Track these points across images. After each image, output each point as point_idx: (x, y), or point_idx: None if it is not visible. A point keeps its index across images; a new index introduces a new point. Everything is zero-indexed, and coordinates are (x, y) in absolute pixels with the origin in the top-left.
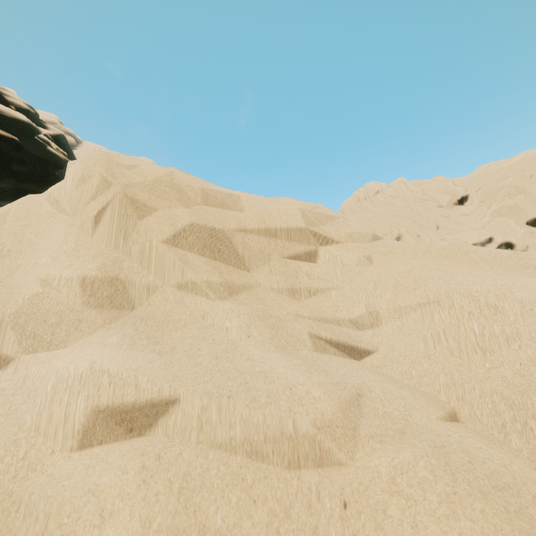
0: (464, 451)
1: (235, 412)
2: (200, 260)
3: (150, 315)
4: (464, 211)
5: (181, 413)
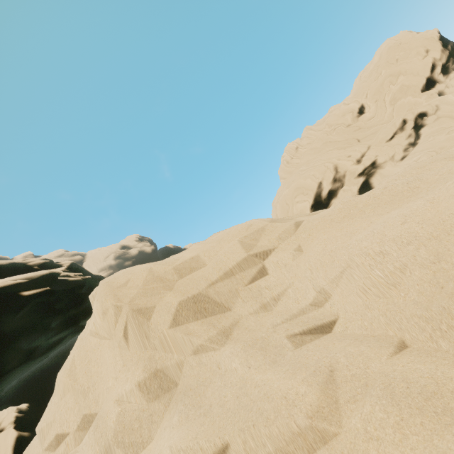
0: (404, 380)
1: (261, 434)
2: (197, 325)
3: (187, 387)
4: (368, 116)
5: (234, 452)
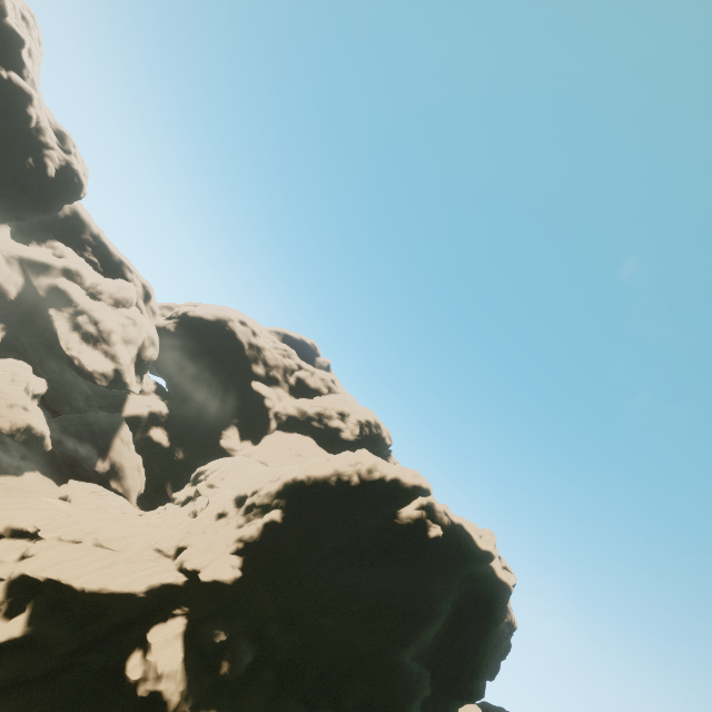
0: None
1: None
2: None
3: None
4: None
5: None
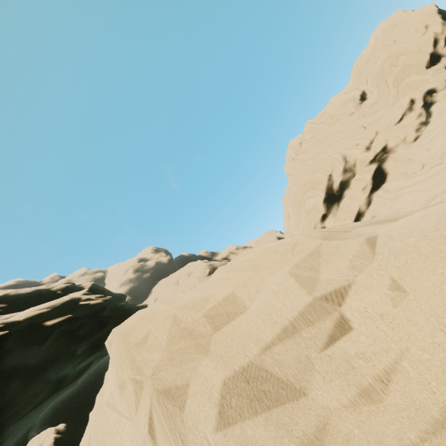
0: None
1: None
2: (259, 427)
3: None
4: (371, 102)
5: None
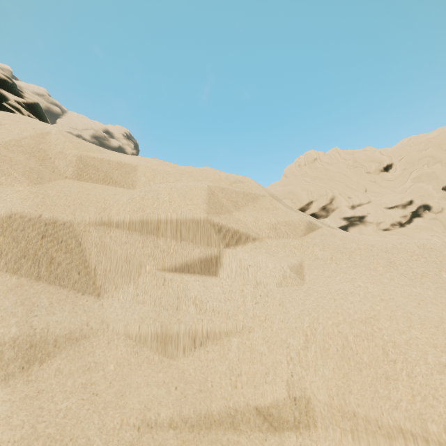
0: None
1: None
2: None
3: None
4: (389, 177)
5: None
